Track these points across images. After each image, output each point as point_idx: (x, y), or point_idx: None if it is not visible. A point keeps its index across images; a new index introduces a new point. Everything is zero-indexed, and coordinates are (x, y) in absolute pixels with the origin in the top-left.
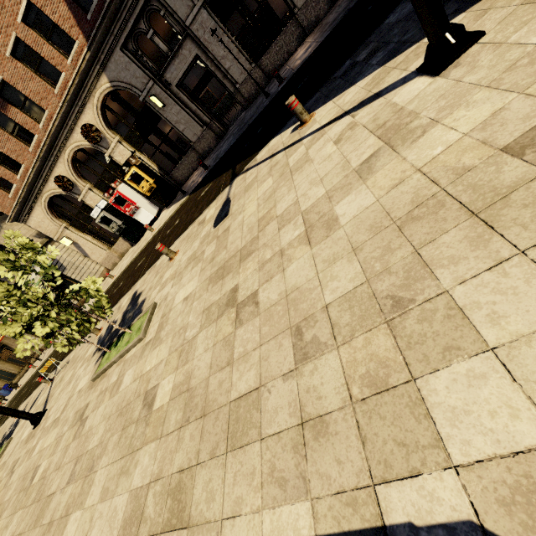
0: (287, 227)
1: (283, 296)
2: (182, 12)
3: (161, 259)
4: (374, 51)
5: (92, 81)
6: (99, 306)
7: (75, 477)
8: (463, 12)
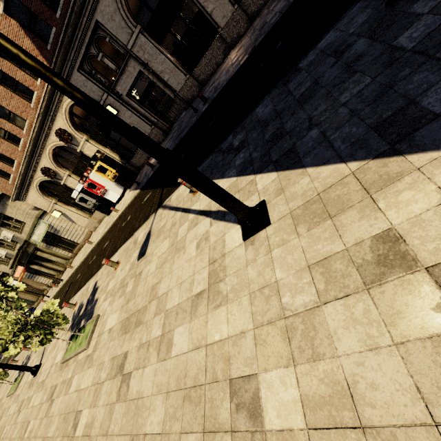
0: (157, 318)
1: (137, 397)
2: (123, 38)
3: (112, 258)
4: (241, 146)
5: (59, 96)
6: (56, 323)
7: None
8: (276, 172)
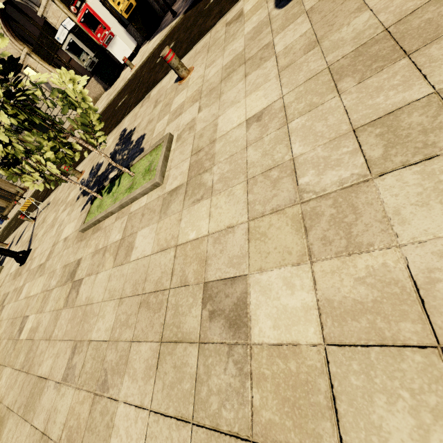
0: None
1: None
2: None
3: (158, 86)
4: None
5: None
6: (85, 124)
7: (75, 379)
8: None
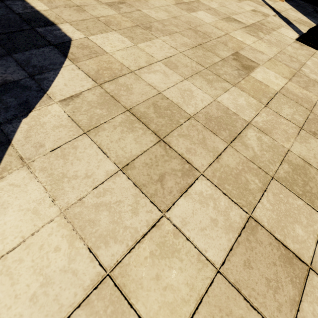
0: None
1: None
2: None
3: None
4: None
5: None
6: None
7: None
8: None
